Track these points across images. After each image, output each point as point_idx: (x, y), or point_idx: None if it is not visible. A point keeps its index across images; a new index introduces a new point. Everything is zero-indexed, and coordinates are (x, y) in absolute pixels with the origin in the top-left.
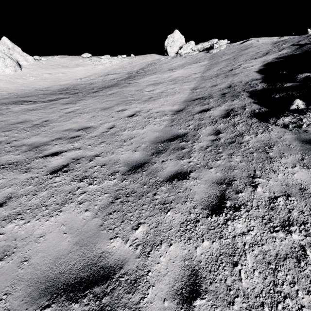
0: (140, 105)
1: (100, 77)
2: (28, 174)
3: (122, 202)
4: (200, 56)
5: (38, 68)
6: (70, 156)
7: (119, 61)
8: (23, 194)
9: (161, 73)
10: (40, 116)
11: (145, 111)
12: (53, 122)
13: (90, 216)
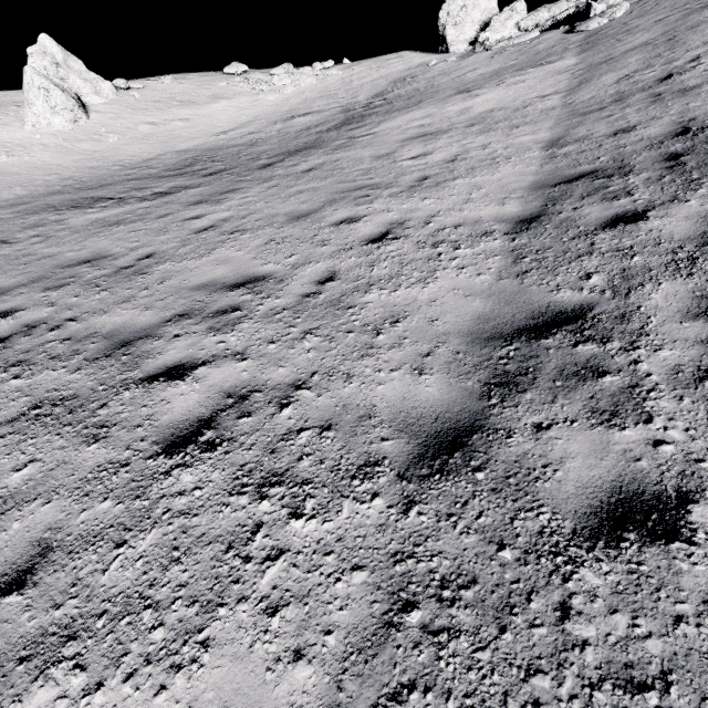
0: (399, 204)
1: (274, 126)
2: (102, 448)
3: (433, 635)
4: (548, 45)
5: (125, 110)
6: (219, 382)
7: (318, 78)
8: (84, 537)
9: (438, 103)
10: (133, 241)
11: (418, 223)
12: (165, 261)
13: (317, 697)
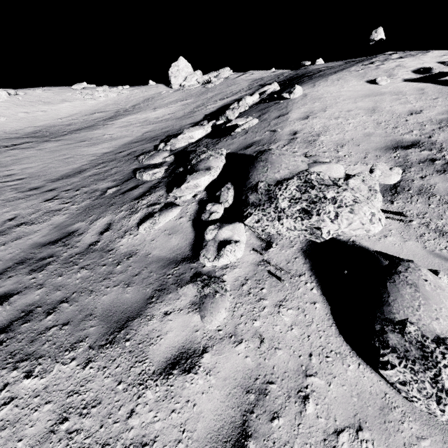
0: (85, 149)
1: (84, 117)
2: None
3: (9, 202)
4: (195, 92)
5: (12, 105)
6: None
7: (117, 94)
8: None
9: (142, 113)
10: None
11: (83, 154)
12: (1, 165)
13: None
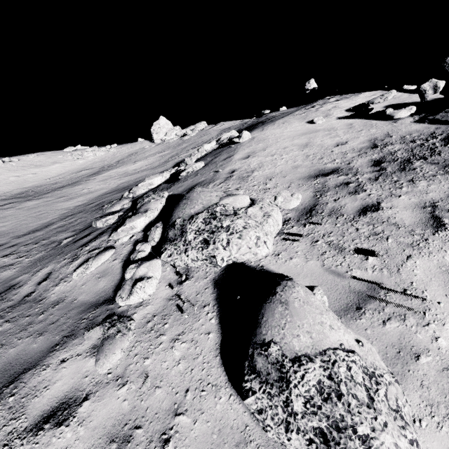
0: (61, 204)
1: (71, 175)
2: None
3: None
4: (173, 144)
5: (5, 171)
6: None
7: (105, 152)
8: None
9: (123, 167)
10: None
11: (57, 208)
12: None
13: None
